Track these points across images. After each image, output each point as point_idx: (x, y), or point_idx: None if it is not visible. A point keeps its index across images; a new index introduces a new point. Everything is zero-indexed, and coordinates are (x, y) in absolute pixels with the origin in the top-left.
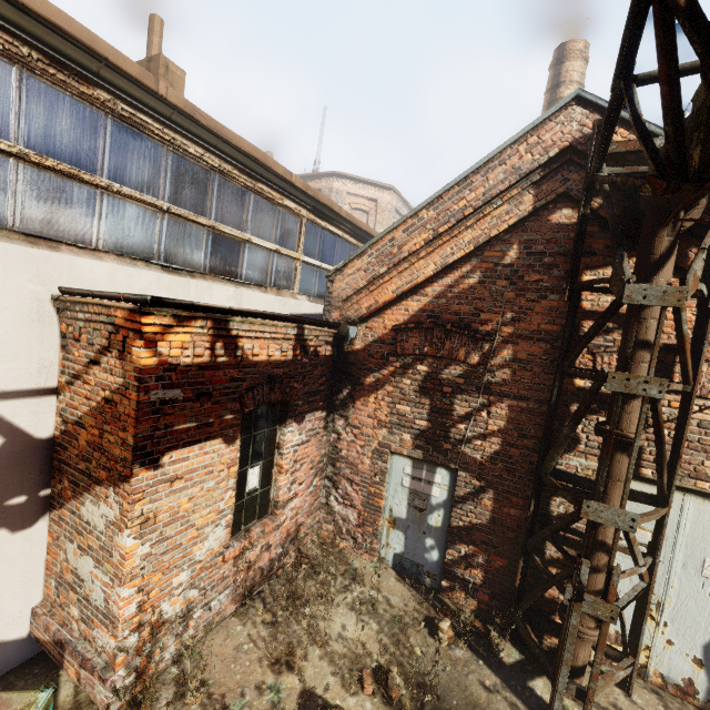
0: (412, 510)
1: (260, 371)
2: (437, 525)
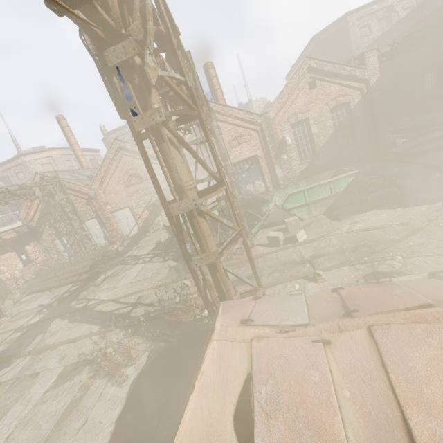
0: (64, 247)
1: (11, 240)
2: (69, 247)
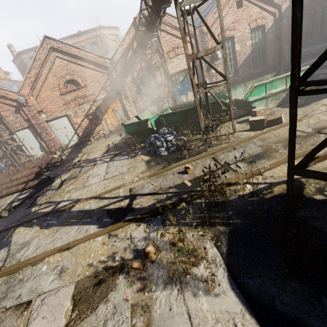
0: None
1: None
2: None
